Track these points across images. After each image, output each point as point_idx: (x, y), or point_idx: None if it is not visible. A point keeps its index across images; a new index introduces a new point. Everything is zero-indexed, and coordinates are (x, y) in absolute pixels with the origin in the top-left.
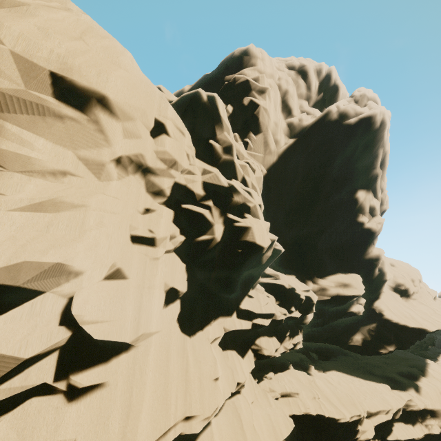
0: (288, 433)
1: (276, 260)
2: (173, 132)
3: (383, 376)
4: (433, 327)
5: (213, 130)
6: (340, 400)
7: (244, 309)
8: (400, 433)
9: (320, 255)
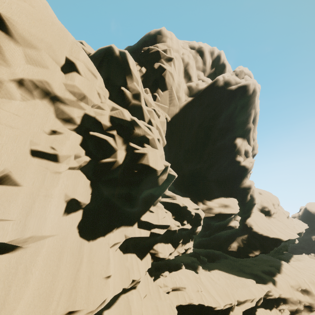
0: None
1: (176, 186)
2: (85, 72)
3: (251, 273)
4: (286, 237)
5: (124, 80)
6: (218, 292)
7: (144, 221)
8: None
9: (208, 184)
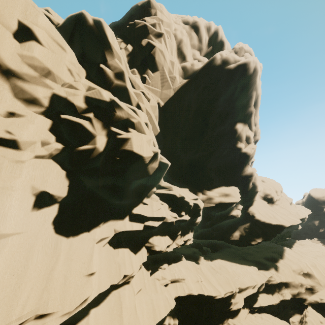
0: (166, 313)
1: (174, 177)
2: (48, 42)
3: (253, 261)
4: (288, 223)
5: (103, 56)
6: (219, 281)
7: (136, 214)
8: (262, 301)
9: (208, 173)
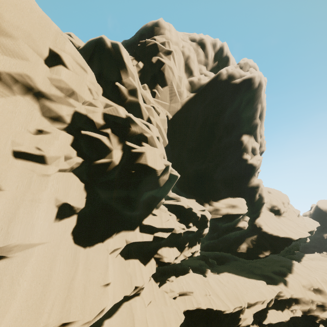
0: None
1: (181, 188)
2: (72, 66)
3: (261, 275)
4: (297, 236)
5: (119, 74)
6: (227, 295)
7: (146, 225)
8: (272, 318)
9: (215, 184)
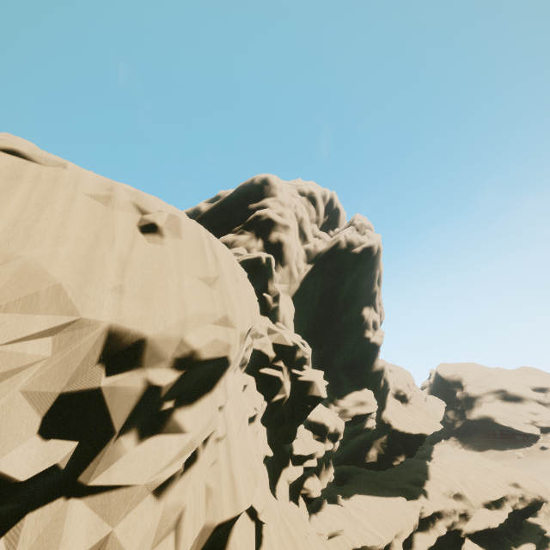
0: None
1: None
2: None
3: (398, 489)
4: (430, 431)
5: (266, 283)
6: (374, 525)
7: (297, 455)
8: (420, 543)
9: (337, 375)
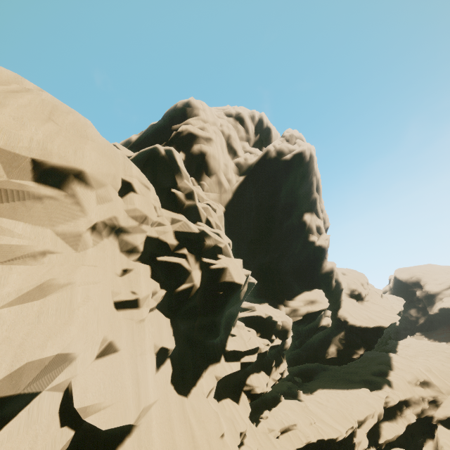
0: None
1: None
2: (140, 189)
3: (361, 381)
4: (387, 323)
5: (173, 179)
6: (333, 417)
7: (230, 351)
8: (387, 433)
9: (285, 278)
